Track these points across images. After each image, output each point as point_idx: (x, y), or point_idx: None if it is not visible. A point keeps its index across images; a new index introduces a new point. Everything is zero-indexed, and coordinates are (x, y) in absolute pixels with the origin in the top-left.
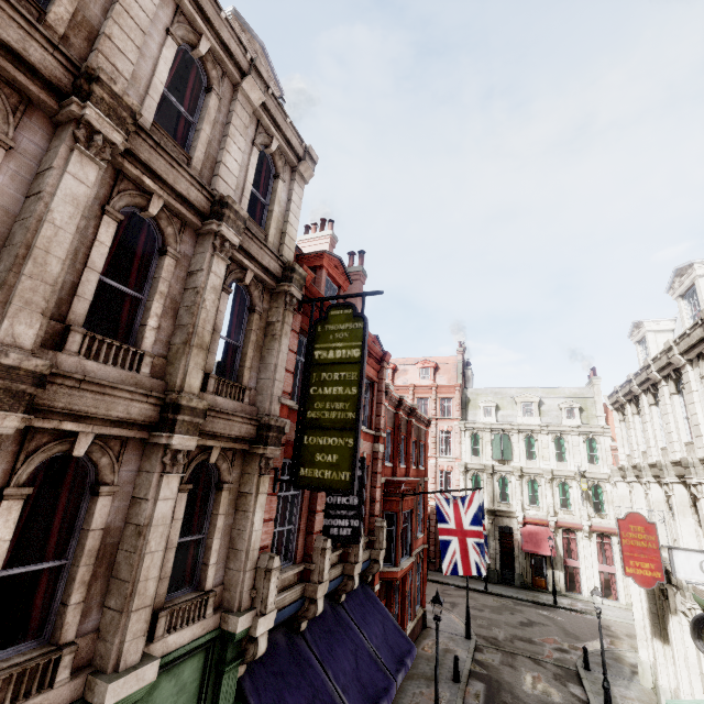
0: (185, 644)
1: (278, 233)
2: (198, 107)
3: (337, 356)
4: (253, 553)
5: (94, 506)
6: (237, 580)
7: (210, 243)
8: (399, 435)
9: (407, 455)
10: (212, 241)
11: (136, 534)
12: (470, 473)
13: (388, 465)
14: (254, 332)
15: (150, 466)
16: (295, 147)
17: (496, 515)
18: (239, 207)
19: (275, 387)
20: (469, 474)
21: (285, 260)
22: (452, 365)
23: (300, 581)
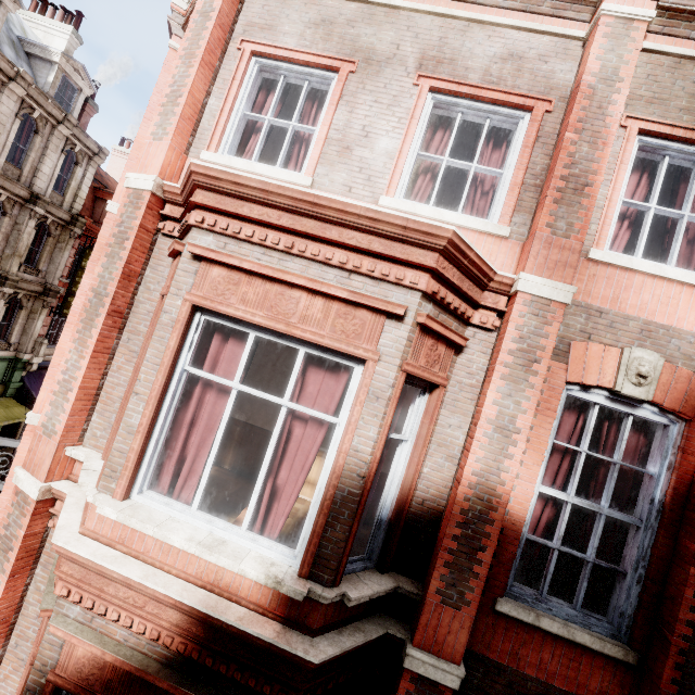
0: (1, 356)
1: (73, 195)
2: (30, 141)
3: None
4: (35, 336)
5: None
6: (26, 343)
7: (29, 213)
8: None
9: None
10: (30, 212)
11: None
12: None
13: None
14: (49, 246)
15: None
16: (92, 149)
17: None
18: (46, 198)
19: (57, 273)
20: None
21: (75, 210)
22: None
23: None
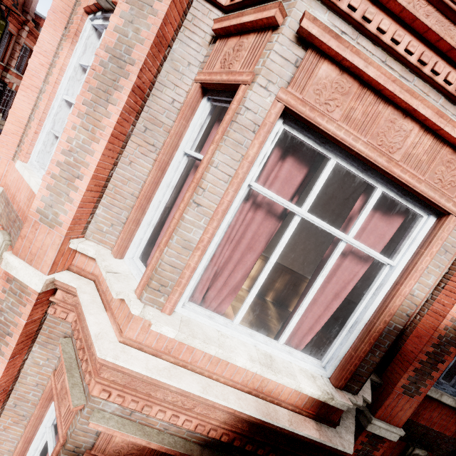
0: None
1: None
2: None
3: None
4: None
5: None
6: None
7: None
8: None
9: None
10: None
11: None
12: None
13: None
14: None
15: None
16: None
17: None
18: None
19: None
20: None
21: None
22: None
23: None
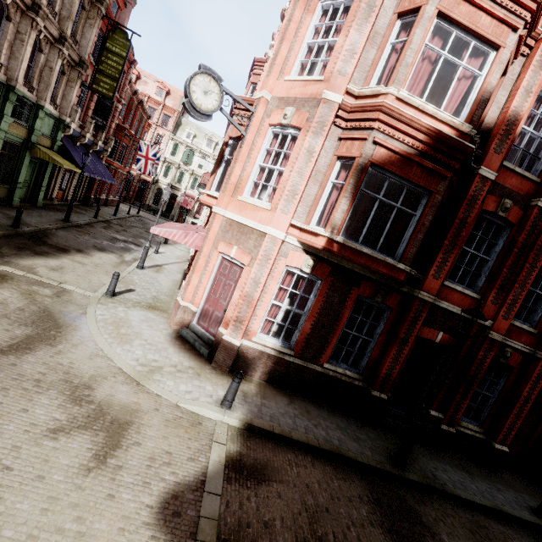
0: (52, 113)
1: None
2: None
3: (116, 51)
4: (72, 103)
5: (40, 55)
6: (66, 107)
7: None
8: (131, 109)
9: (132, 124)
10: None
11: (50, 71)
12: (166, 164)
13: (121, 119)
14: (83, 20)
15: (54, 53)
16: None
17: (172, 188)
18: None
19: (88, 49)
20: (165, 164)
21: None
22: (179, 97)
23: (80, 129)
